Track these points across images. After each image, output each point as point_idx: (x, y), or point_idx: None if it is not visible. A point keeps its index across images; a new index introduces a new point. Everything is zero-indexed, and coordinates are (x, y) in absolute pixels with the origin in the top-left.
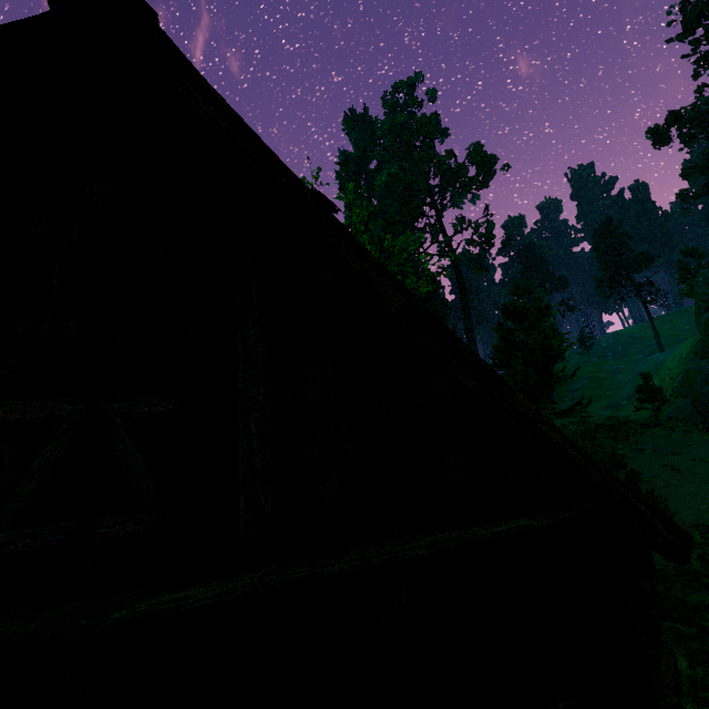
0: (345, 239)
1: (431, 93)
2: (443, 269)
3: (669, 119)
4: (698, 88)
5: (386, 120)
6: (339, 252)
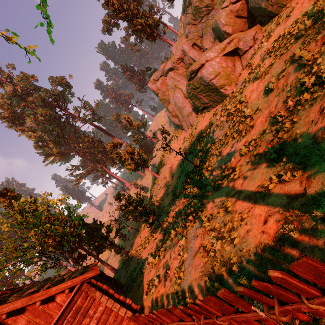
0: (2, 308)
1: (9, 66)
2: (60, 199)
3: (104, 23)
4: (102, 5)
5: (2, 94)
6: (3, 311)
